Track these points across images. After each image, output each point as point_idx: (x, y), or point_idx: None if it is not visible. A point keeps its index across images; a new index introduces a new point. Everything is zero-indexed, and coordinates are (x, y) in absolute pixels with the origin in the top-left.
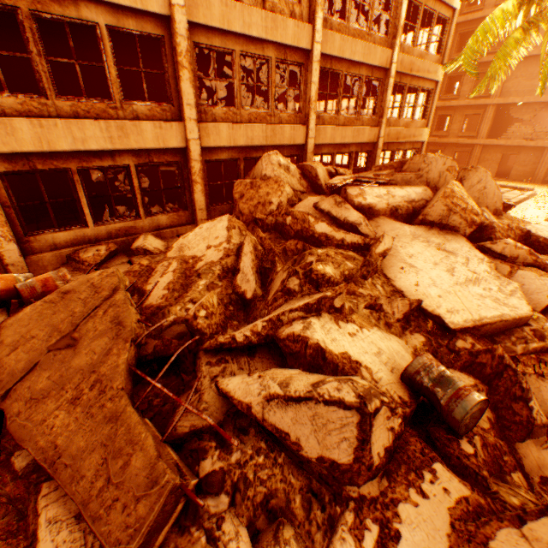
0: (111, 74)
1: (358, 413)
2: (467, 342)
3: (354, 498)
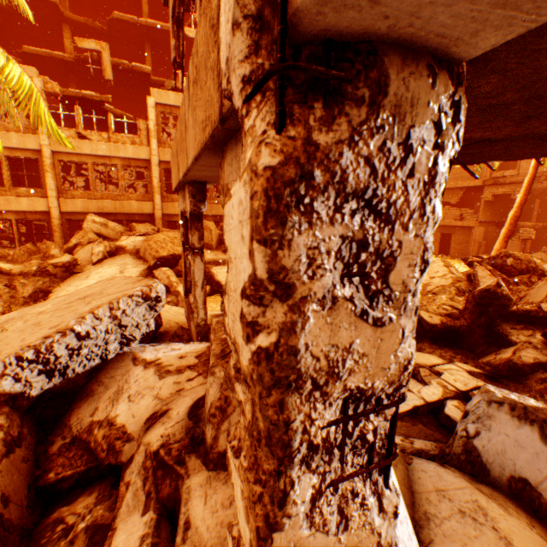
0: (6, 176)
1: None
2: None
3: None
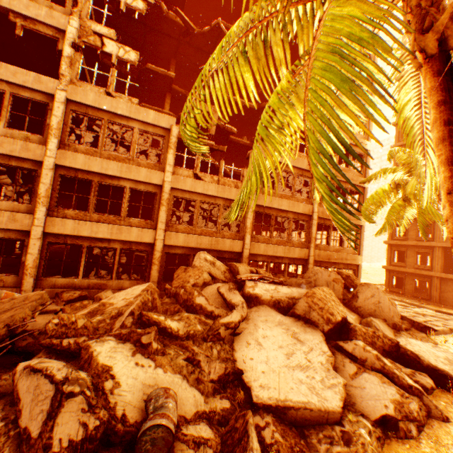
0: (124, 205)
1: (56, 388)
2: (264, 420)
3: None
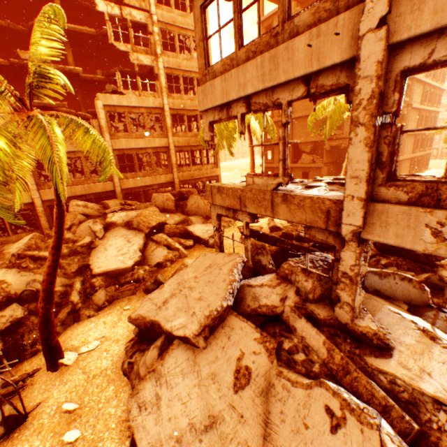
0: None
1: None
2: (97, 279)
3: None
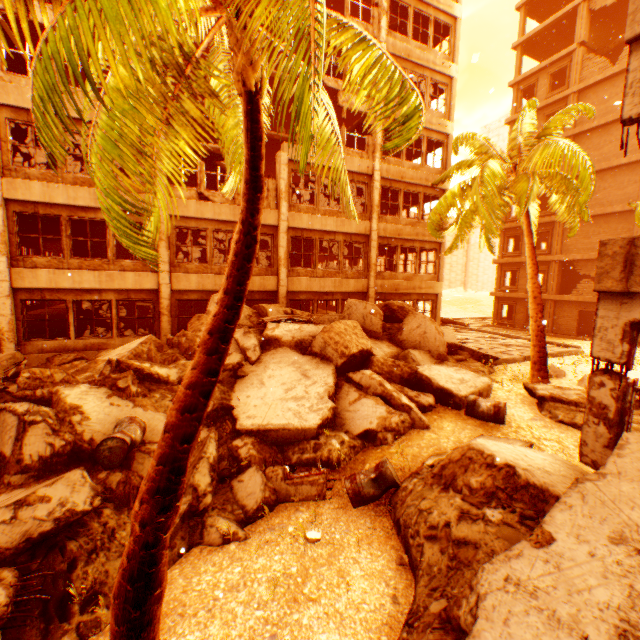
0: (111, 245)
1: (19, 418)
2: (243, 442)
3: (6, 484)
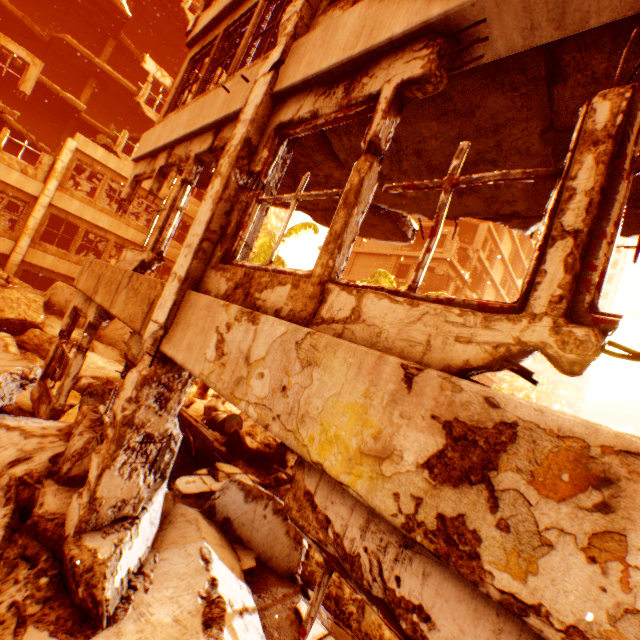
0: None
1: None
2: None
3: None
